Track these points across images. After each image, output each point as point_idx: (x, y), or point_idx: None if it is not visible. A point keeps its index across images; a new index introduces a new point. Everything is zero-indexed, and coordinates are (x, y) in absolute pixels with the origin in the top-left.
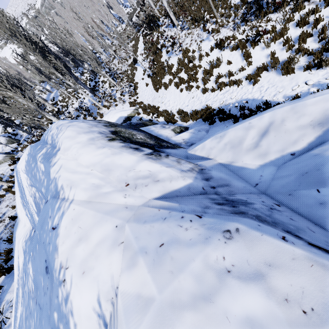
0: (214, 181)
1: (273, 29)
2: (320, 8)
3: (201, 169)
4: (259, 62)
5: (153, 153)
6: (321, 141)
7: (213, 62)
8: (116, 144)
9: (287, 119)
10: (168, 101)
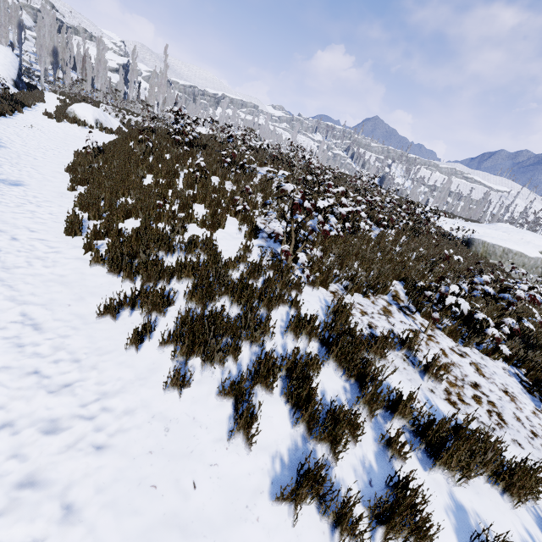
0: None
1: None
2: None
3: None
4: None
5: None
6: None
7: None
8: None
9: None
10: None
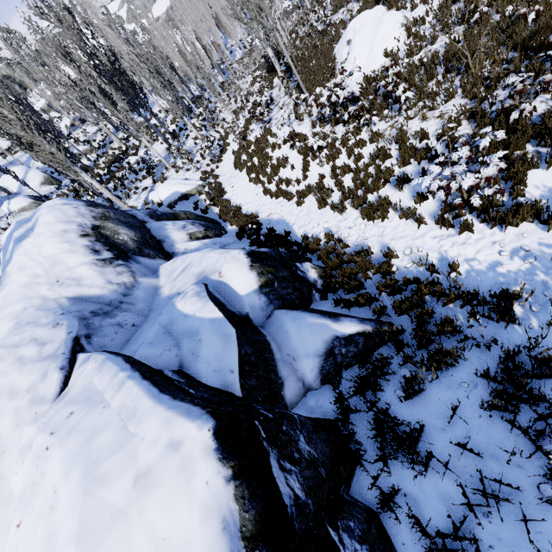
0: (129, 298)
1: (331, 146)
2: (365, 143)
3: (133, 286)
4: (313, 180)
5: (106, 260)
6: None
7: (280, 159)
8: (83, 241)
9: (195, 264)
10: (238, 187)
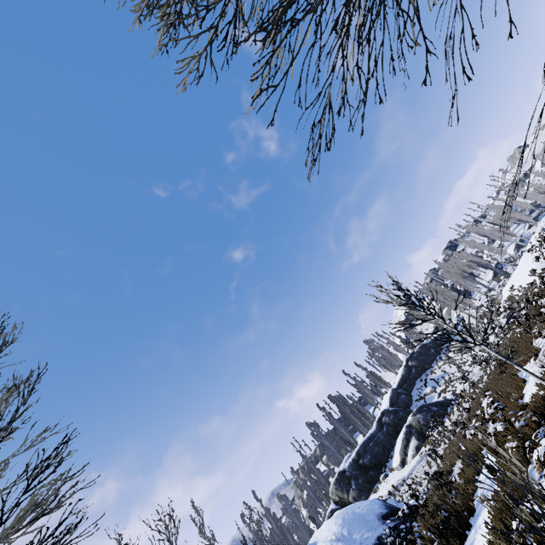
0: None
1: None
2: None
3: None
4: None
5: None
6: None
7: None
8: None
9: None
10: None
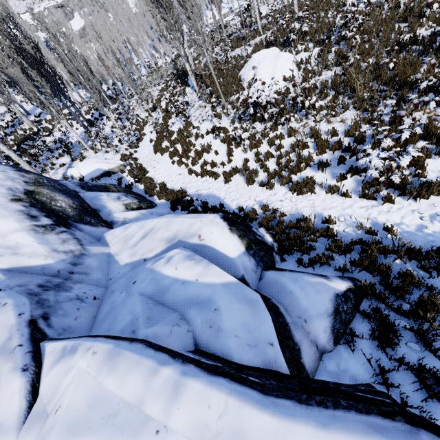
0: (80, 267)
1: (252, 137)
2: (284, 137)
3: (82, 254)
4: (237, 163)
5: (47, 226)
6: (161, 255)
7: (204, 146)
8: (15, 206)
9: (161, 229)
10: (159, 168)
